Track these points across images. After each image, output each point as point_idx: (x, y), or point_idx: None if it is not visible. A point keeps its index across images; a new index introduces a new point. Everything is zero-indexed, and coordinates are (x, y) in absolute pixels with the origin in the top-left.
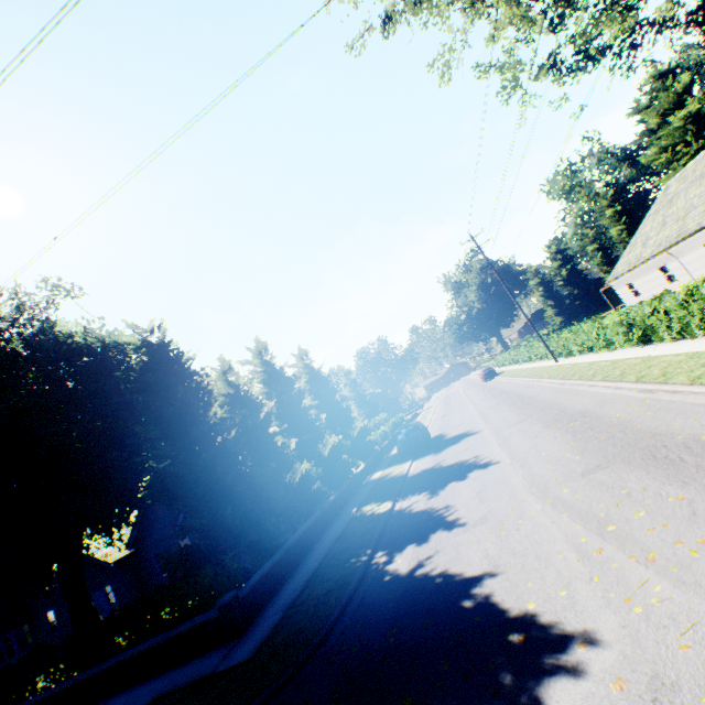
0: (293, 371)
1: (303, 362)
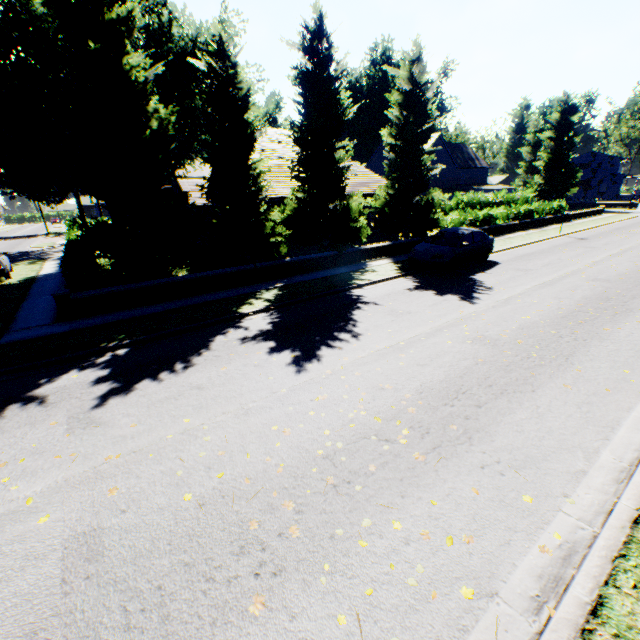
0: (397, 81)
1: (407, 71)
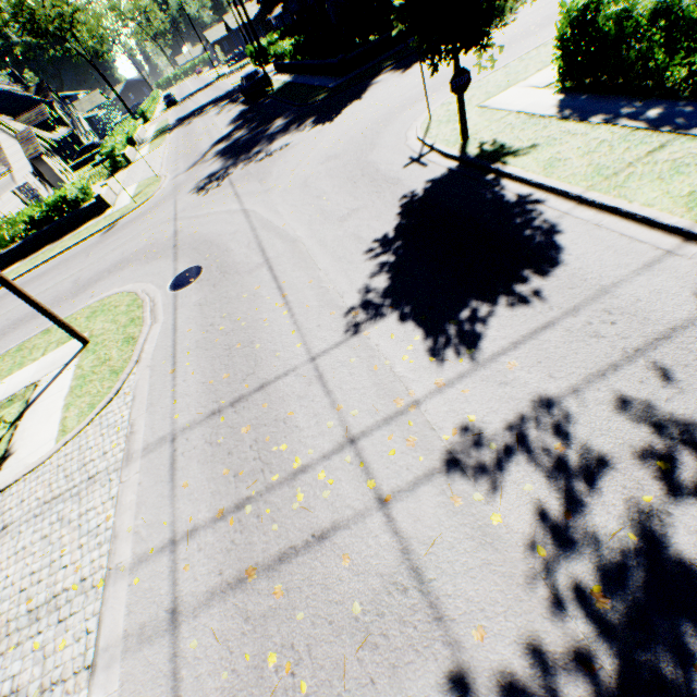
0: None
1: None
